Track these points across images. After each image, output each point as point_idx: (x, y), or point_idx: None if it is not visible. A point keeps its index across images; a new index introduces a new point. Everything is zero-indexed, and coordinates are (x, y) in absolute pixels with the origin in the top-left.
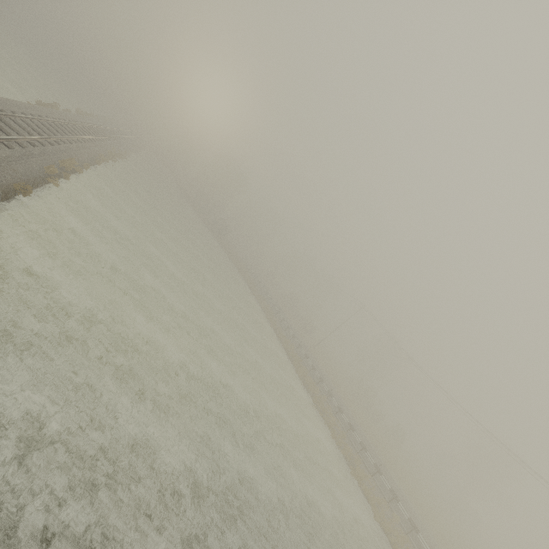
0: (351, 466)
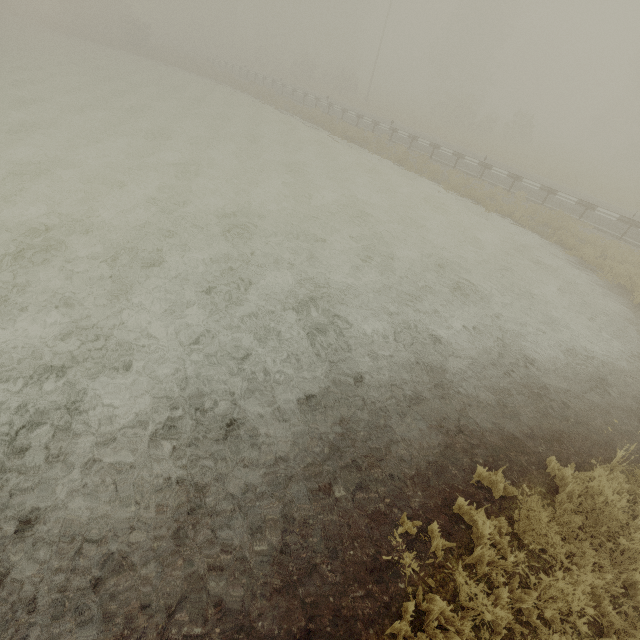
0: (442, 182)
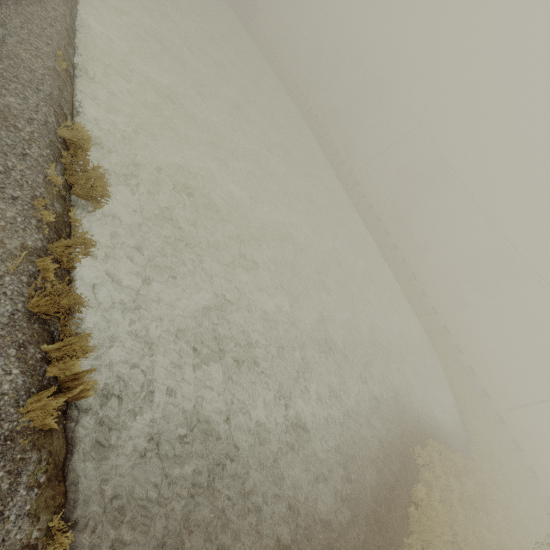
0: (396, 275)
